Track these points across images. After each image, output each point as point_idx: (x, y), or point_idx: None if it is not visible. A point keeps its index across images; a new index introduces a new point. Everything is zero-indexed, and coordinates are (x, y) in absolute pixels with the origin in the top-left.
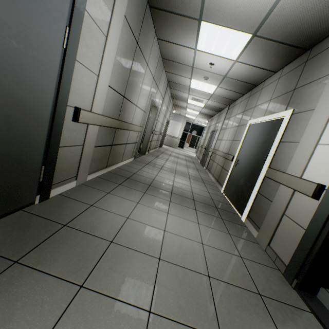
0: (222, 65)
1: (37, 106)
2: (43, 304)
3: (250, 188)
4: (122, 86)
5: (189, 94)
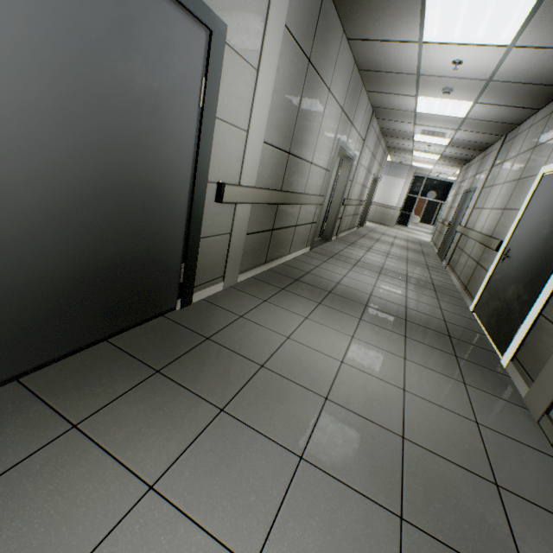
0: (480, 59)
1: (173, 190)
2: (183, 418)
3: (524, 306)
4: (285, 137)
5: (416, 124)
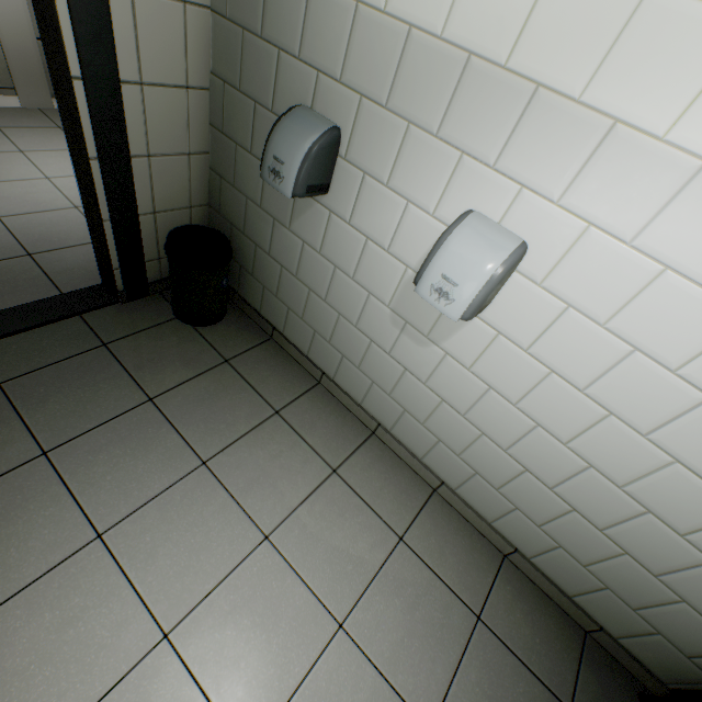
0: None
1: None
2: None
3: None
4: None
5: None
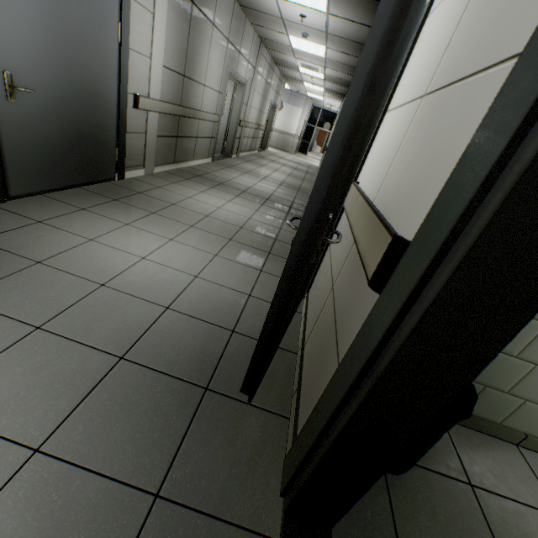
0: (315, 18)
1: (108, 96)
2: (135, 213)
3: None
4: (180, 63)
5: (296, 58)
